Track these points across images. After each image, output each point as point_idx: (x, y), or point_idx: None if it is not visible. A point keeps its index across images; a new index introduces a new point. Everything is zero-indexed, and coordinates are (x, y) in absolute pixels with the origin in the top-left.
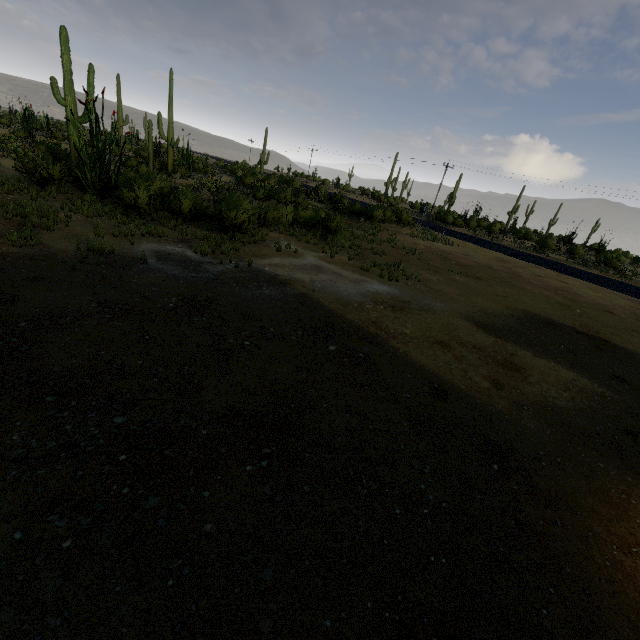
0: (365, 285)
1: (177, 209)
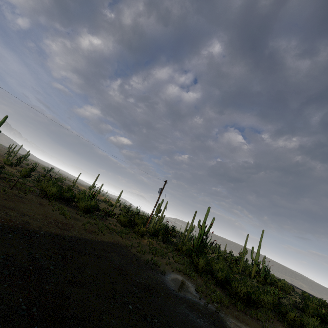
0: None
1: (216, 276)
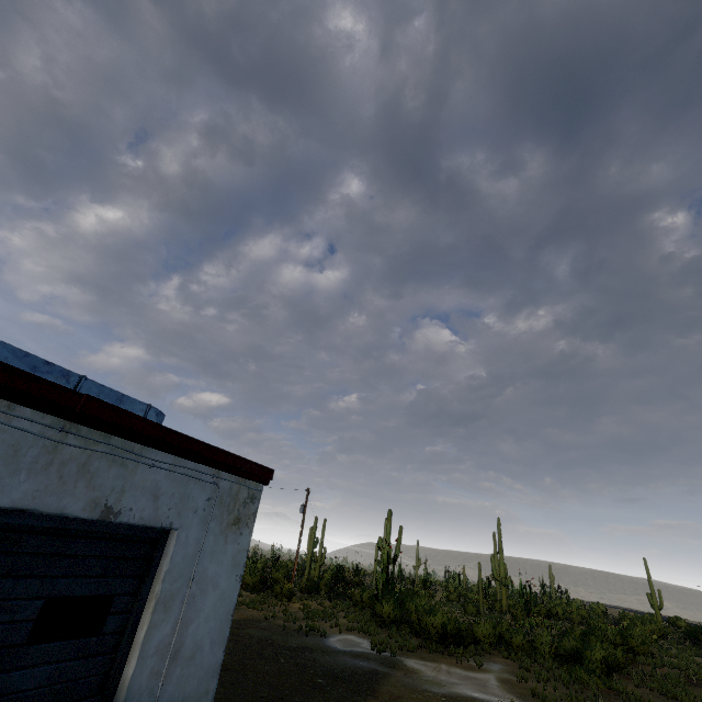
0: (487, 695)
1: (410, 621)
